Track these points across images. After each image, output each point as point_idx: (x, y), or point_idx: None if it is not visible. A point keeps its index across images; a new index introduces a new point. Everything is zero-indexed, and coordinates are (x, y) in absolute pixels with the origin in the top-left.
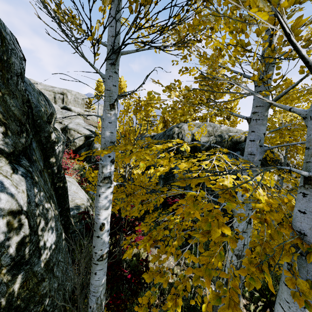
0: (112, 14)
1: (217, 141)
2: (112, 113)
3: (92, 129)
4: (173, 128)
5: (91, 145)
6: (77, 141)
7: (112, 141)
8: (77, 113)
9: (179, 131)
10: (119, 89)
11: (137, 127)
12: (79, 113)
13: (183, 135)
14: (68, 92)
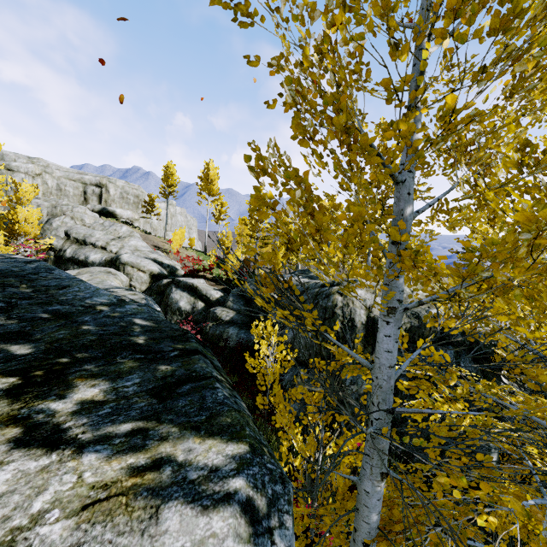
0: (391, 333)
1: (412, 325)
2: (383, 483)
3: (162, 260)
4: (332, 295)
5: (166, 294)
6: (137, 285)
7: (378, 523)
8: (127, 221)
9: (345, 302)
10: (205, 183)
11: (240, 251)
12: (130, 221)
13: (351, 311)
14: (110, 183)
